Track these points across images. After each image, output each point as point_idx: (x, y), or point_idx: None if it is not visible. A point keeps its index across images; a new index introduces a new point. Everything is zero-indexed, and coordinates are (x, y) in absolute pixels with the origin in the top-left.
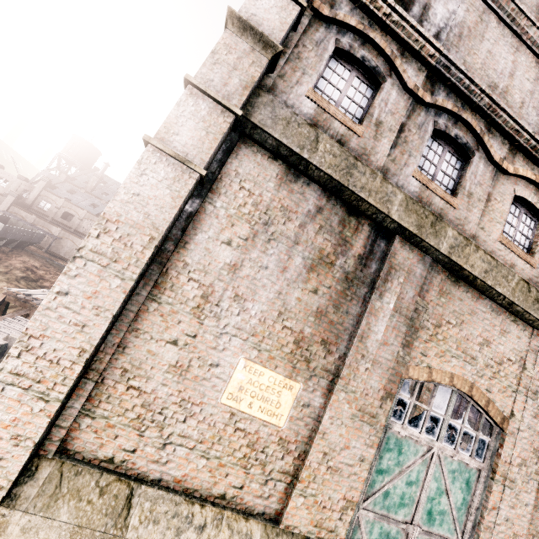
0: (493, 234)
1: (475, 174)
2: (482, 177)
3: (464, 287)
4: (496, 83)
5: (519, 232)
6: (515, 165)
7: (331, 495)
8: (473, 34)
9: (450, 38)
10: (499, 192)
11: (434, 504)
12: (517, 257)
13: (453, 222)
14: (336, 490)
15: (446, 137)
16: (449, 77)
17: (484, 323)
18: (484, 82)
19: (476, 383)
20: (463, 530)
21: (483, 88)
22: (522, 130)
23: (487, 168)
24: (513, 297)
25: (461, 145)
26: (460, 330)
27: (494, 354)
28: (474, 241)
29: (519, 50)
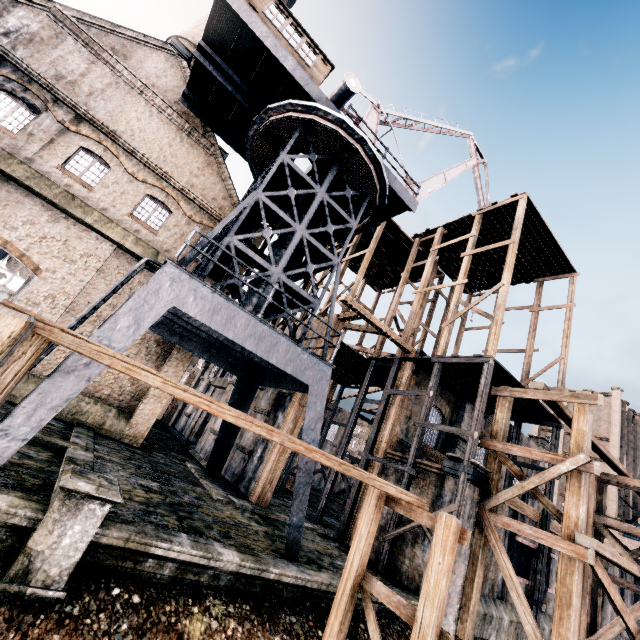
0: (52, 163)
1: (40, 125)
2: (47, 128)
3: (14, 186)
4: (65, 76)
5: (90, 171)
6: (80, 128)
7: None
8: (46, 43)
9: (19, 39)
10: (65, 141)
11: None
12: (75, 182)
13: (9, 146)
14: None
15: (18, 98)
16: (9, 60)
17: (32, 211)
18: (51, 73)
19: (13, 242)
20: None
21: (38, 73)
22: (79, 106)
23: (54, 124)
24: (55, 199)
25: (28, 104)
26: (3, 209)
27: (38, 231)
28: (30, 162)
29: (95, 64)
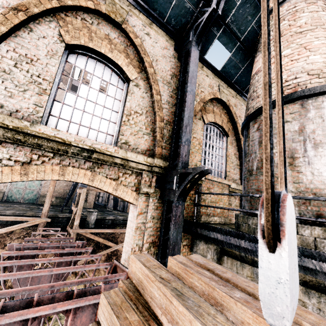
0: None
1: None
2: None
3: None
4: None
5: None
6: None
7: (0, 184)
8: None
9: None
10: None
11: (31, 185)
12: None
13: None
14: (1, 184)
15: None
16: None
17: None
18: None
19: None
20: (40, 188)
21: None
22: None
23: None
24: None
25: None
26: None
27: None
28: None
29: None
